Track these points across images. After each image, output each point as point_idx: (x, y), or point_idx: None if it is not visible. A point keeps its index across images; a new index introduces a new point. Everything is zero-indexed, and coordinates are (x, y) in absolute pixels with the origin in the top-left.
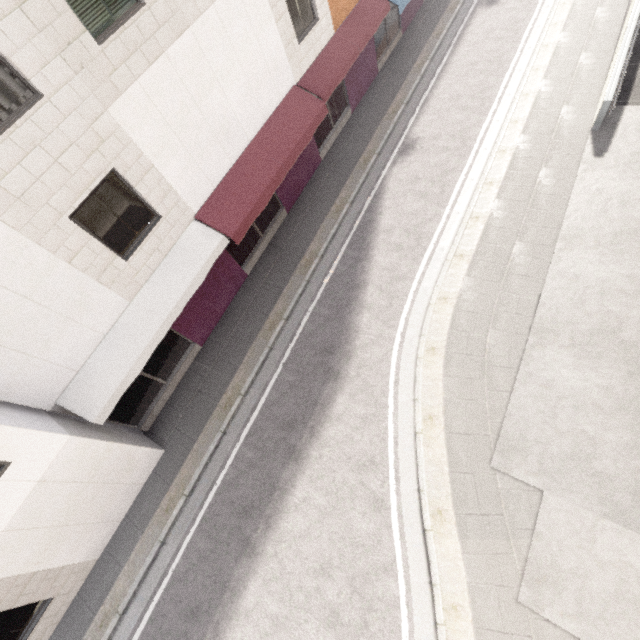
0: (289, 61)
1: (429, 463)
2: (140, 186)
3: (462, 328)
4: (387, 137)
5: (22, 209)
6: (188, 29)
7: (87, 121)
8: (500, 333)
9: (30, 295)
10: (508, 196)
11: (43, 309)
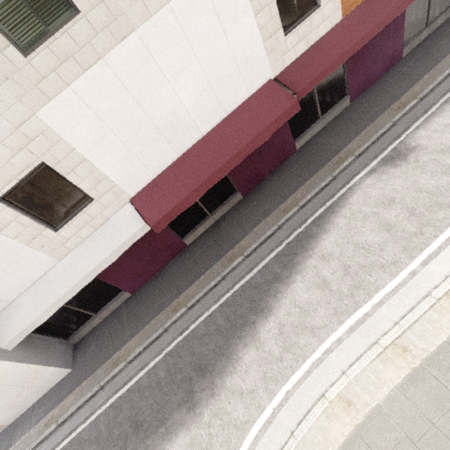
0: (268, 54)
1: None
2: (71, 175)
3: None
4: (377, 137)
5: None
6: (134, 32)
7: (14, 124)
8: None
9: None
10: None
11: None
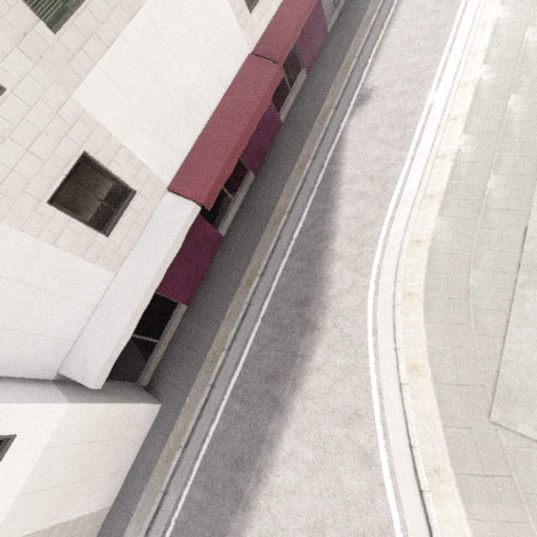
0: (242, 31)
1: (419, 416)
2: (112, 165)
3: (440, 271)
4: (342, 91)
5: (1, 200)
6: (141, 9)
7: (53, 109)
8: (484, 273)
9: (20, 278)
10: (475, 129)
11: (34, 290)
